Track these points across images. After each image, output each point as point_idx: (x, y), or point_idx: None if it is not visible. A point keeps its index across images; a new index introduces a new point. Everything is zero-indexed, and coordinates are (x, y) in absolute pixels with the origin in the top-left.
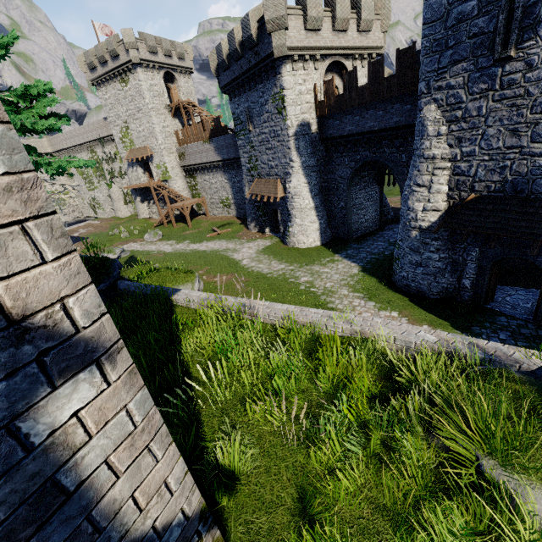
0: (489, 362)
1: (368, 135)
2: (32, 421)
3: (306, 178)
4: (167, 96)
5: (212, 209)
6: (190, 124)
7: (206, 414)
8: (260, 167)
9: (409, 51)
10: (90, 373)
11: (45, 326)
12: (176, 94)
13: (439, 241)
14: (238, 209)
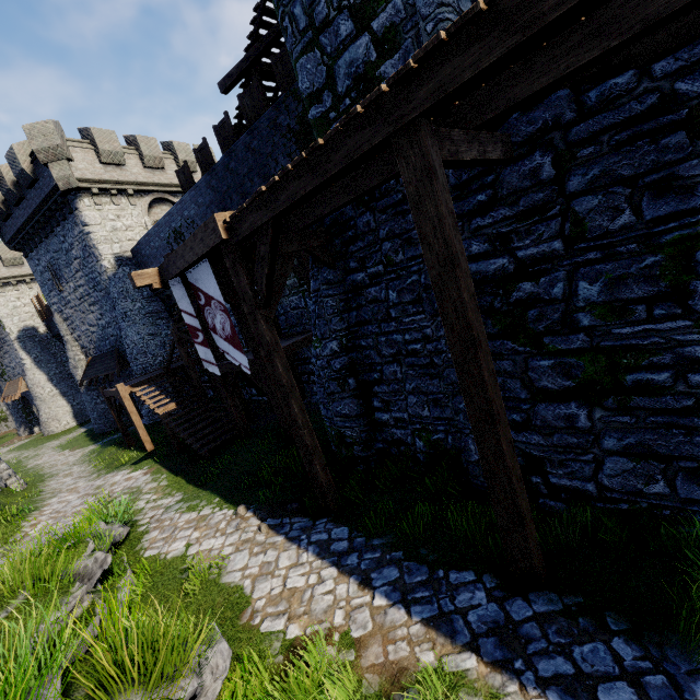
0: None
1: None
2: None
3: (42, 370)
4: None
5: None
6: None
7: None
8: (7, 370)
9: None
10: None
11: None
12: None
13: (96, 391)
14: None
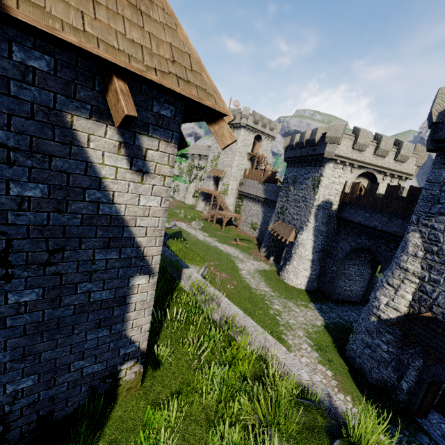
0: (329, 410)
1: (372, 229)
2: (132, 279)
3: (313, 237)
4: (251, 148)
5: (243, 225)
6: (256, 168)
7: (163, 334)
8: (286, 214)
9: (419, 190)
10: (147, 277)
11: (147, 260)
12: (257, 148)
13: (392, 336)
14: (260, 234)
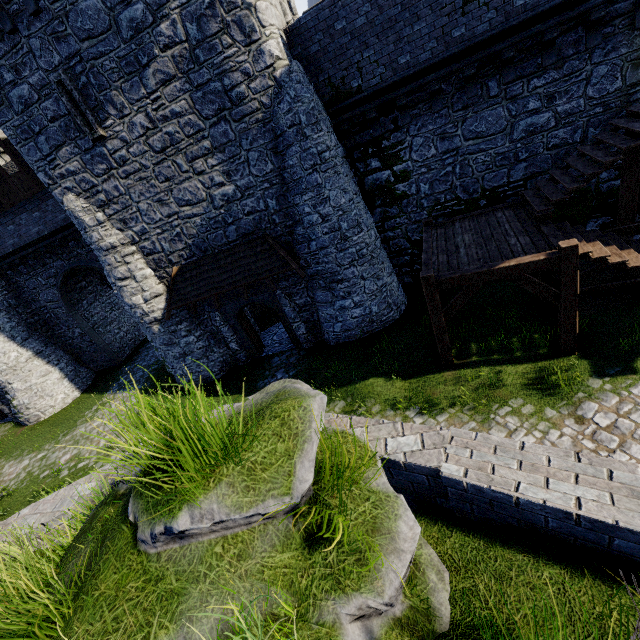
0: None
1: (43, 242)
2: None
3: None
4: None
5: None
6: None
7: None
8: None
9: None
10: None
11: None
12: None
13: (185, 323)
14: None
